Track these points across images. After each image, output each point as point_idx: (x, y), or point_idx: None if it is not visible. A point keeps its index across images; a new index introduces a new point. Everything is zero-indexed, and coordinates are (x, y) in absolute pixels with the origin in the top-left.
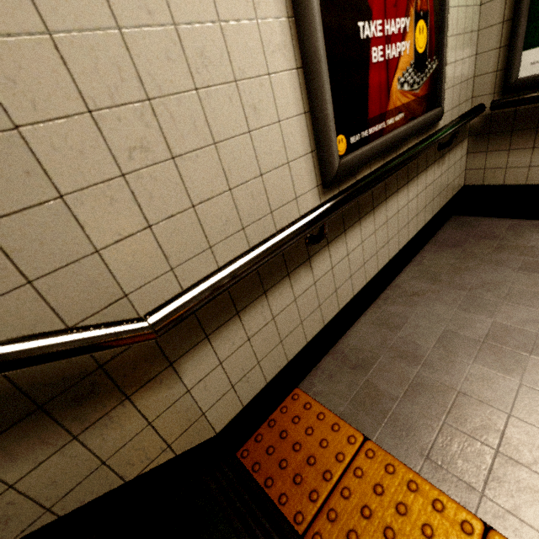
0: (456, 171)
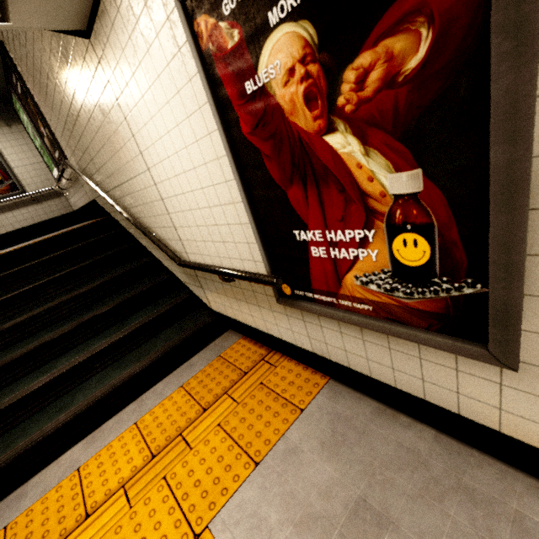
0: (59, 207)
